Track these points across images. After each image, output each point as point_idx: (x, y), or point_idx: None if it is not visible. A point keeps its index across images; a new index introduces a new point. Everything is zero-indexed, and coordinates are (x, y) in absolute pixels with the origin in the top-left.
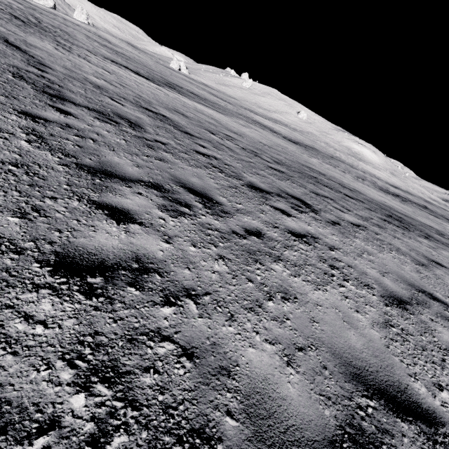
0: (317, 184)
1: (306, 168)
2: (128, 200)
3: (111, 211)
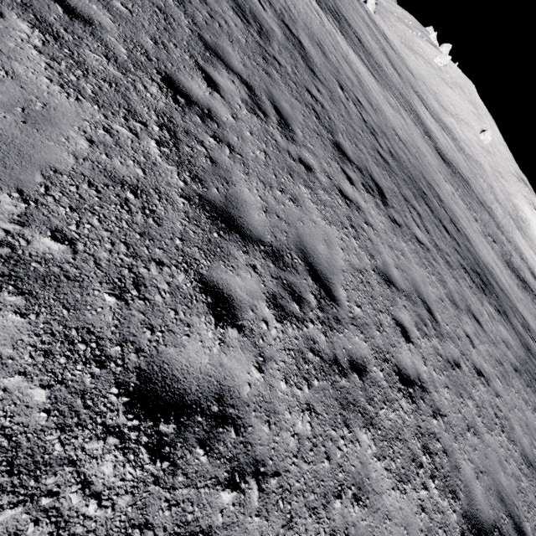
0: (418, 197)
1: (426, 182)
2: (222, 80)
3: (207, 77)
